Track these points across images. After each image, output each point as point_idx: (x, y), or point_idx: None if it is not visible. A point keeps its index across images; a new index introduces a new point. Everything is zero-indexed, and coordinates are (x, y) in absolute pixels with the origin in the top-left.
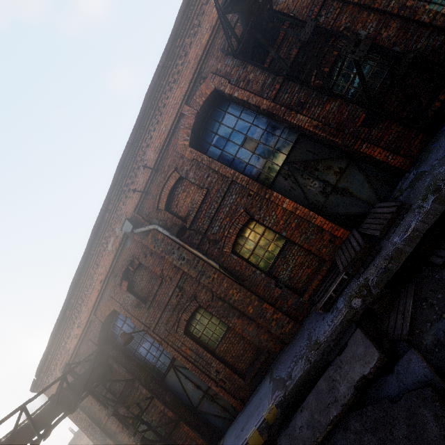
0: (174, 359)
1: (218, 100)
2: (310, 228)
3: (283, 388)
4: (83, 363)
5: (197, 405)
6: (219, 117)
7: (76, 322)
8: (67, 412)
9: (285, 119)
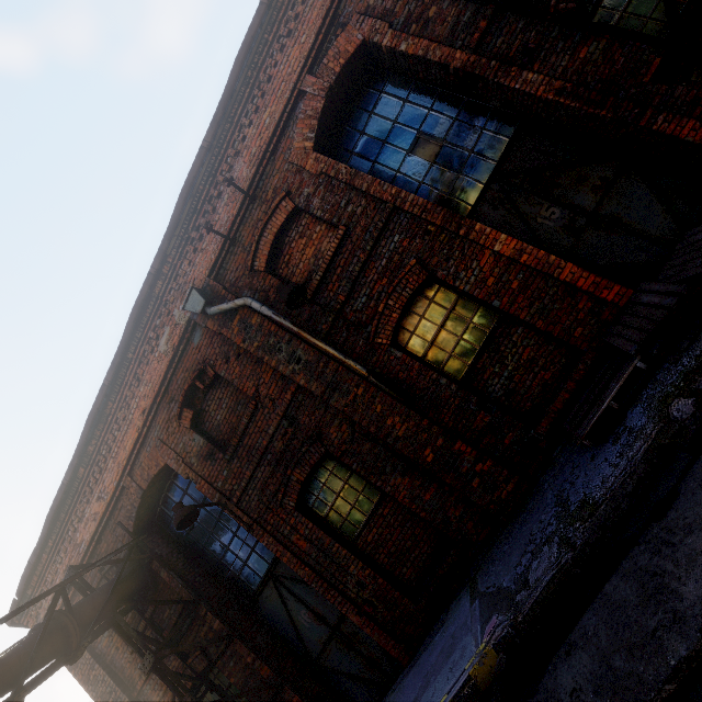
0: (276, 562)
1: (368, 72)
2: (549, 288)
3: (509, 608)
4: (104, 570)
5: (318, 654)
6: (369, 103)
7: (95, 490)
8: (60, 660)
9: (498, 83)
